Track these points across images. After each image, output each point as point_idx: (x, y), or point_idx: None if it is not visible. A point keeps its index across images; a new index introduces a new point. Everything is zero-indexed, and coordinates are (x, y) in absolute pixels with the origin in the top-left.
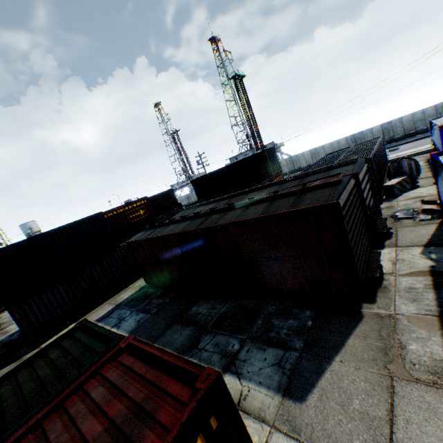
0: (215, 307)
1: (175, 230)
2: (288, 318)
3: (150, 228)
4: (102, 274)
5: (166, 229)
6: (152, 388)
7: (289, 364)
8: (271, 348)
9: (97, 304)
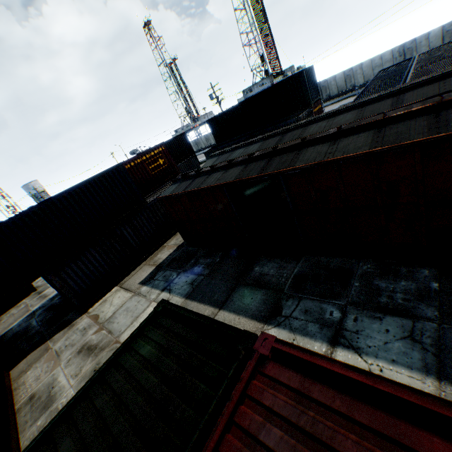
0: (285, 267)
1: (226, 179)
2: (397, 279)
3: (184, 179)
4: (133, 234)
5: (209, 179)
6: (394, 449)
7: (428, 338)
8: (390, 317)
9: (135, 266)
